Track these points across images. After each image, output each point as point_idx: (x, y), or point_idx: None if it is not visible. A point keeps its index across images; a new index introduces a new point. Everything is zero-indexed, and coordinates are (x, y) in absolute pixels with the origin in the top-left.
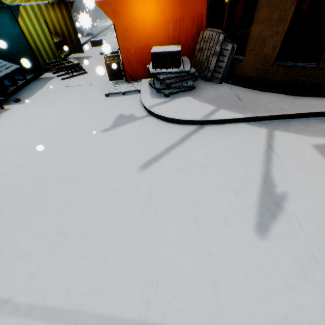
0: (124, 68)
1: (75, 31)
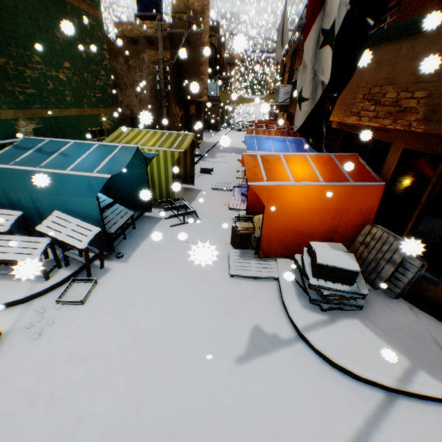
0: (260, 244)
1: (193, 164)
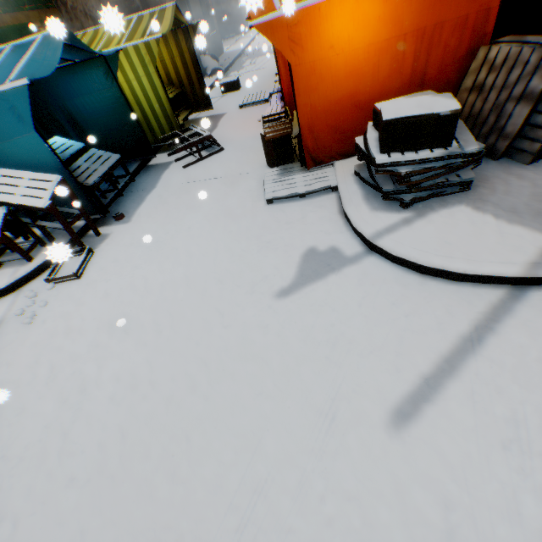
0: (303, 144)
1: (199, 73)
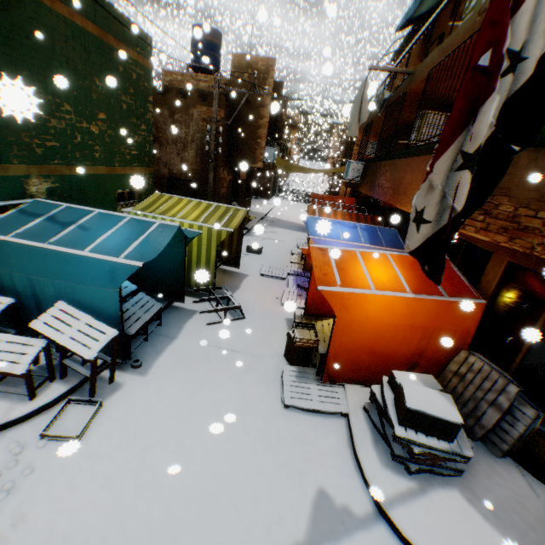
0: (326, 365)
1: (240, 243)
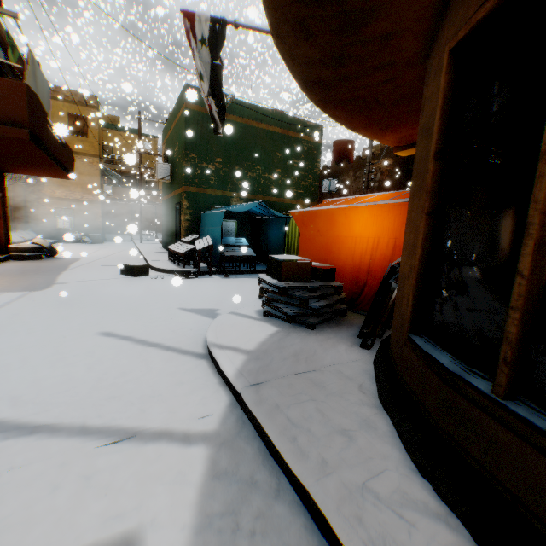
0: None
1: None
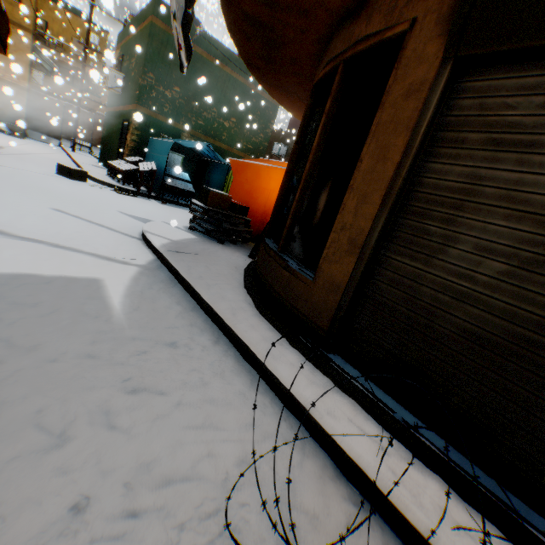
0: None
1: None
